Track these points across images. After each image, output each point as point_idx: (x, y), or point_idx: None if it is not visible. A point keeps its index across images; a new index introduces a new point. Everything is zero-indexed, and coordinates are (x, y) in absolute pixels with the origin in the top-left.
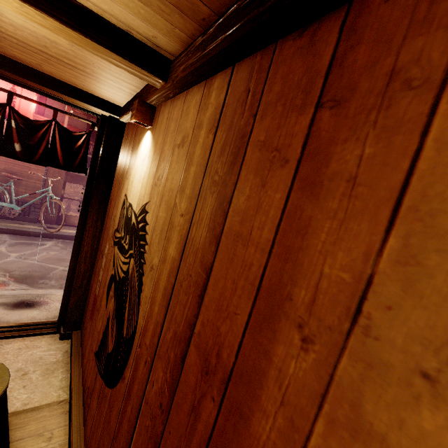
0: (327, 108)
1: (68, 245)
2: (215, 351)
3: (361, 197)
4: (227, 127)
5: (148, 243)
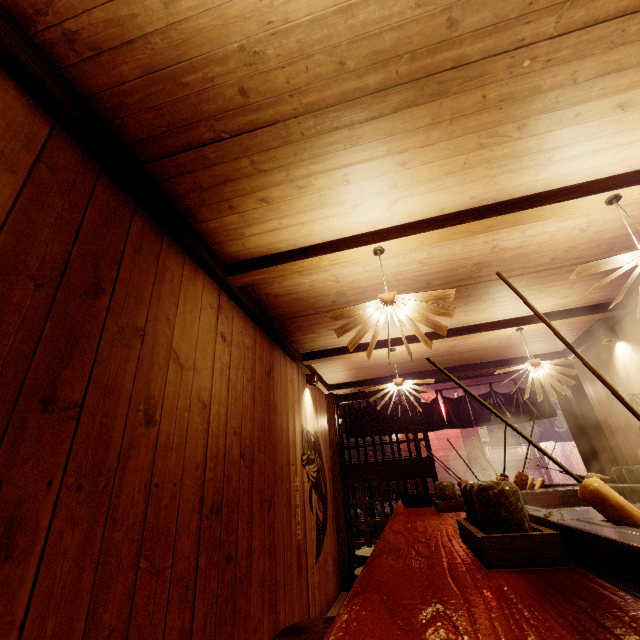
0: None
1: None
2: None
3: None
4: None
5: None
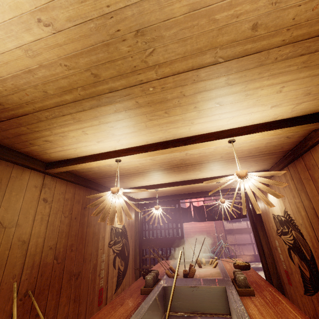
0: (309, 170)
1: None
2: None
3: None
4: (295, 178)
5: (294, 219)
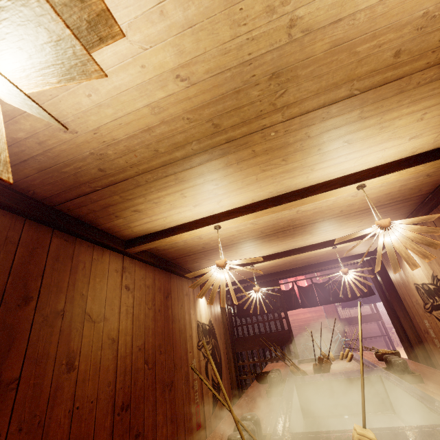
0: None
1: None
2: None
3: None
4: None
5: None
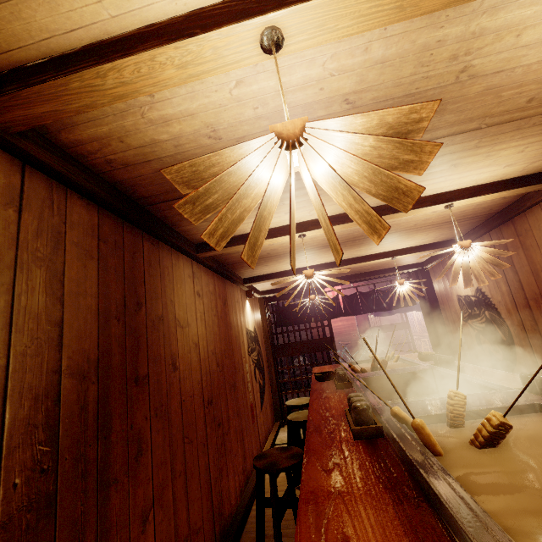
0: (519, 236)
1: None
2: (534, 294)
3: (534, 247)
4: (498, 247)
5: (491, 297)
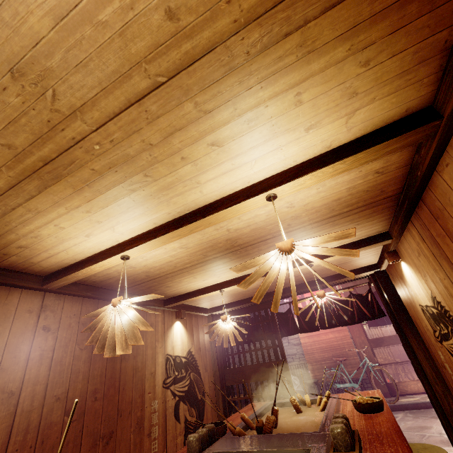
0: (438, 220)
1: (416, 414)
2: None
3: None
4: (425, 238)
5: (449, 310)
